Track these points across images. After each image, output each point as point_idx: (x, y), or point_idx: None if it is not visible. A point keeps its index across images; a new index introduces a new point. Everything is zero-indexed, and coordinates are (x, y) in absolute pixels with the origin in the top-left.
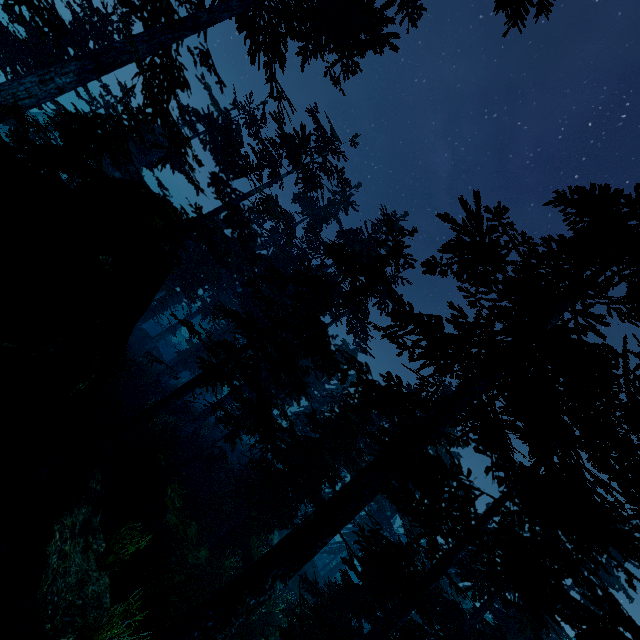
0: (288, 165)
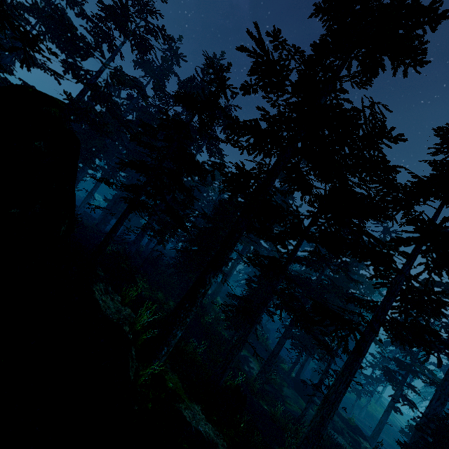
0: (119, 36)
